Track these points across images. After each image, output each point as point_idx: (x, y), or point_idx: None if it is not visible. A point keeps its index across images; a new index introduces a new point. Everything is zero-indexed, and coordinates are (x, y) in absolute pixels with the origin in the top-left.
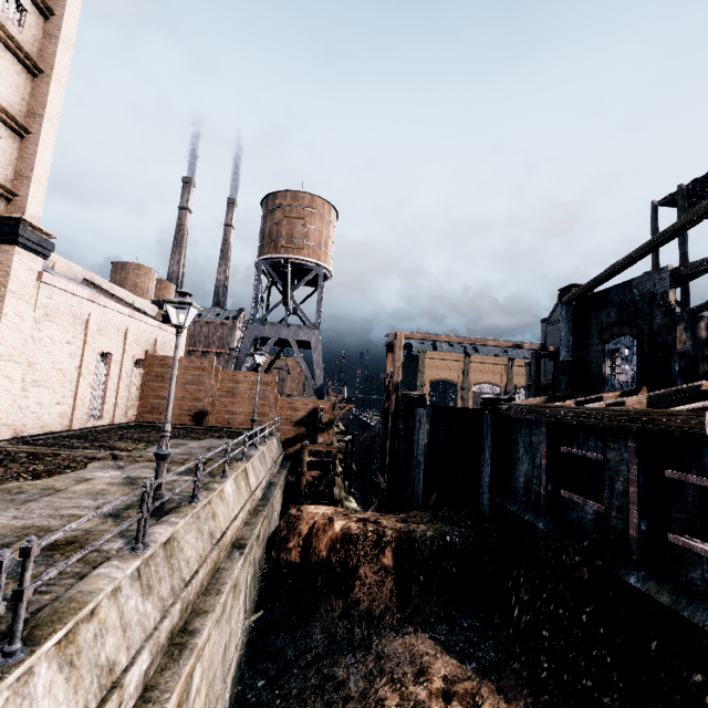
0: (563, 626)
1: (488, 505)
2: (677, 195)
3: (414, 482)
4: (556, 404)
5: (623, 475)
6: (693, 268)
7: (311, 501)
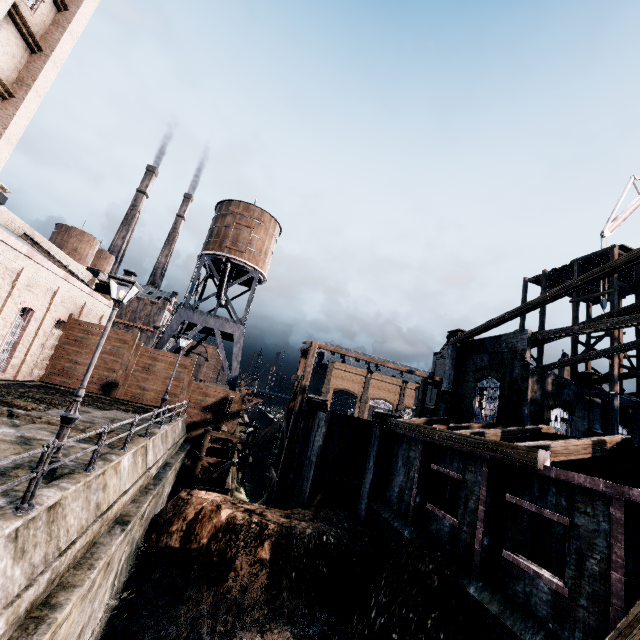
0: (411, 630)
1: (365, 509)
2: (542, 277)
3: (303, 480)
4: (433, 426)
5: (476, 494)
6: (544, 335)
7: (202, 487)
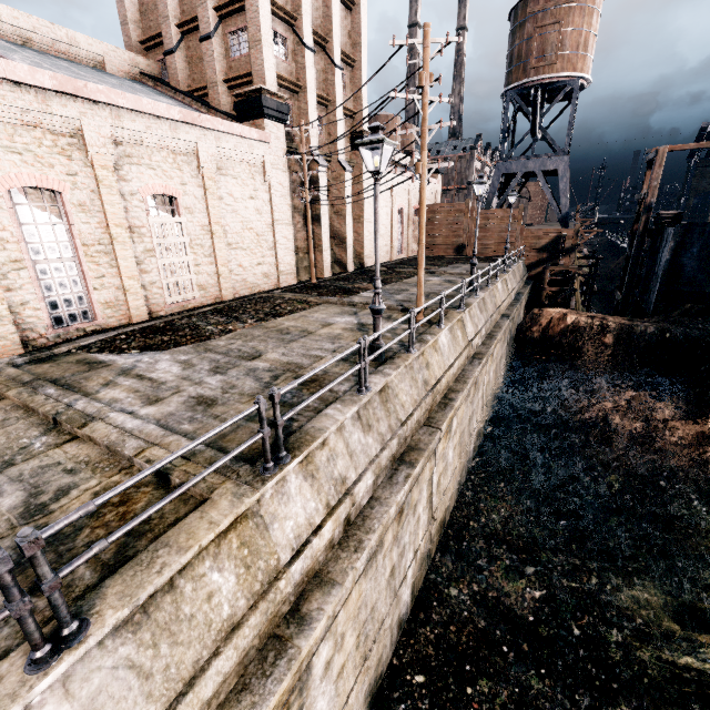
0: None
1: None
2: None
3: (649, 294)
4: None
5: None
6: None
7: None
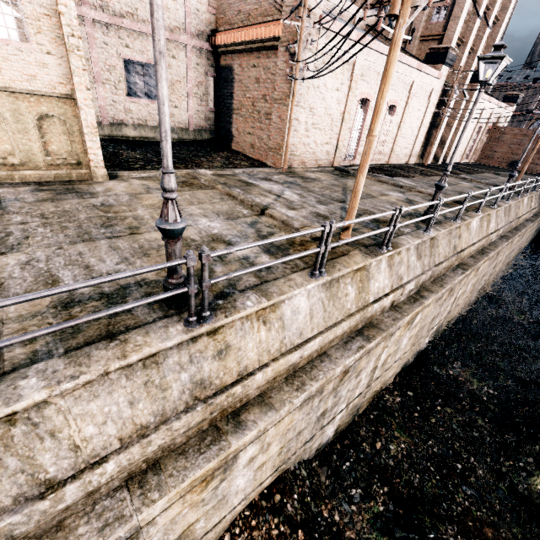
0: None
1: None
2: None
3: None
4: None
5: None
6: None
7: None
